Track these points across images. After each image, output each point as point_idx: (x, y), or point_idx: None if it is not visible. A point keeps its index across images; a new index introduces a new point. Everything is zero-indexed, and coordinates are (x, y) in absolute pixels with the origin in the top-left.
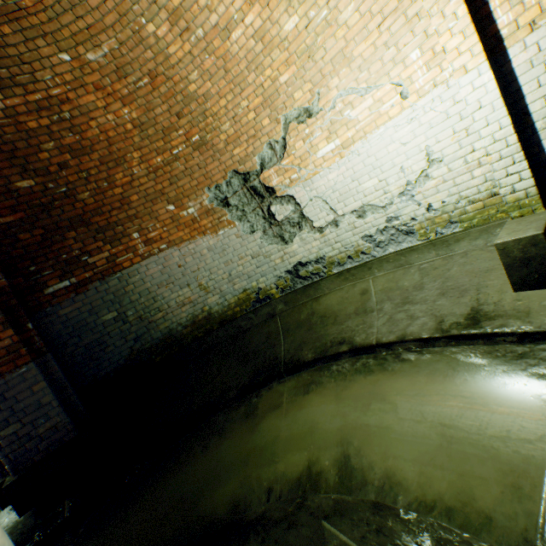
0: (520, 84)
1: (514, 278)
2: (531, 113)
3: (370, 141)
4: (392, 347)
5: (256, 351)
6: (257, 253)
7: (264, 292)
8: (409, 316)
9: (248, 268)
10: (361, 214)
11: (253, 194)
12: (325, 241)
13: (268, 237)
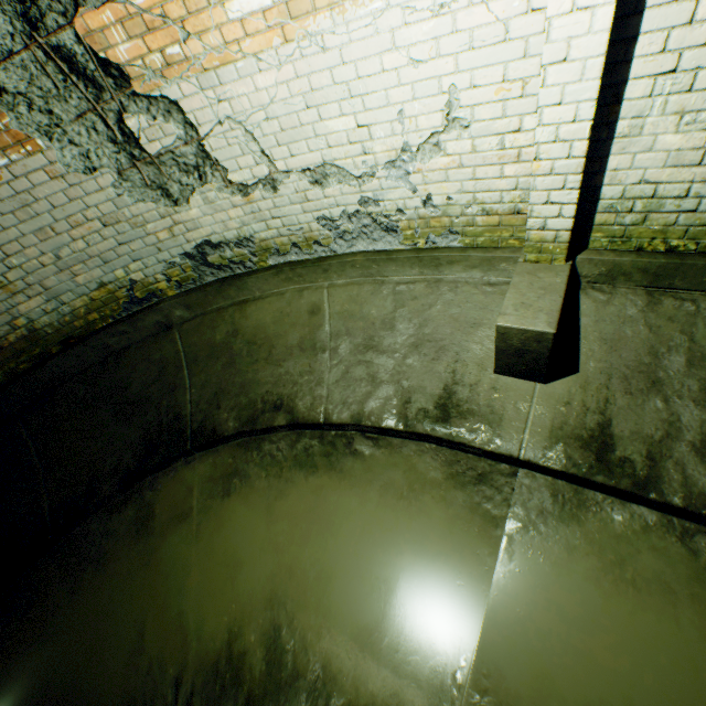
0: (642, 29)
1: (501, 363)
2: (625, 100)
3: (352, 23)
4: (345, 428)
5: (144, 398)
6: (113, 217)
7: (145, 287)
8: (372, 378)
9: (100, 245)
10: (319, 179)
11: (69, 73)
12: (254, 211)
13: (132, 186)
